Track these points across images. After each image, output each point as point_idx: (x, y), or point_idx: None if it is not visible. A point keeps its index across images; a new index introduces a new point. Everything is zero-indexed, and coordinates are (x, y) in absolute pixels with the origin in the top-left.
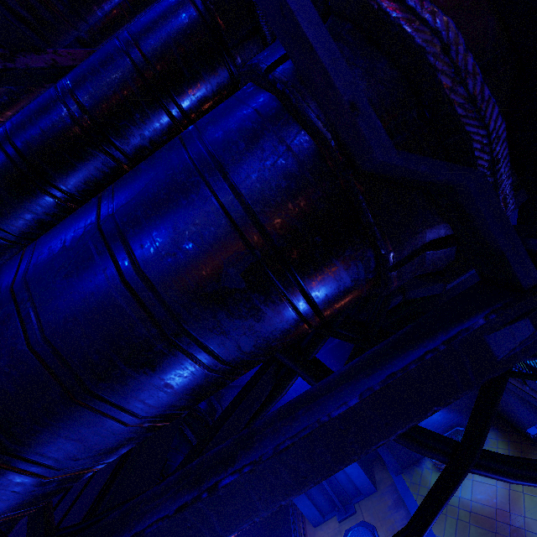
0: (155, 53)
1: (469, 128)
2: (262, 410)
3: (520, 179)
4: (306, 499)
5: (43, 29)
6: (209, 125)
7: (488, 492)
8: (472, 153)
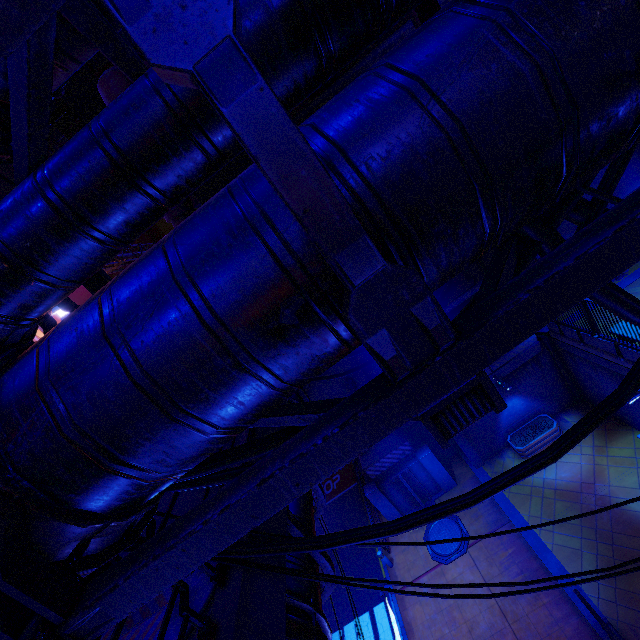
0: None
1: None
2: None
3: None
4: (385, 500)
5: None
6: None
7: (573, 469)
8: None
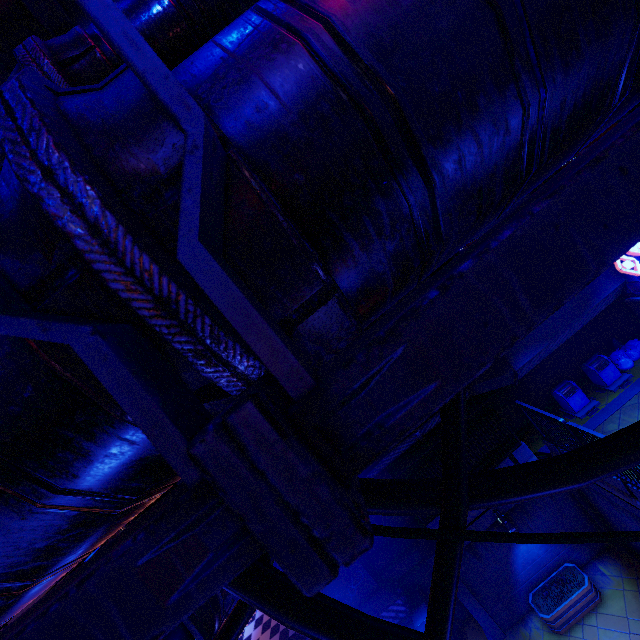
0: None
1: (98, 266)
2: None
3: None
4: None
5: None
6: None
7: None
8: (118, 296)
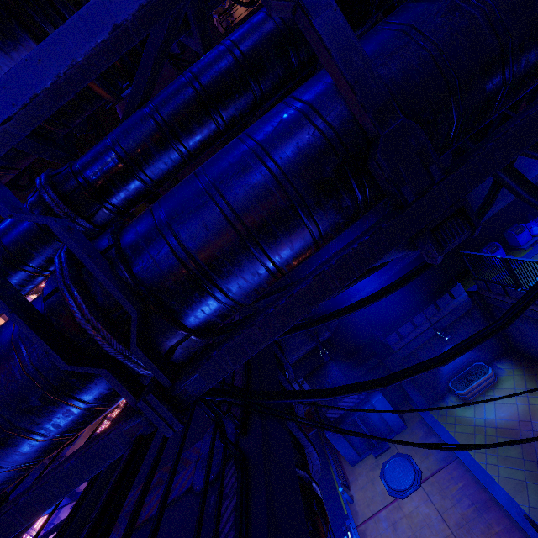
0: None
1: None
2: None
3: None
4: (344, 441)
5: None
6: None
7: (510, 410)
8: None
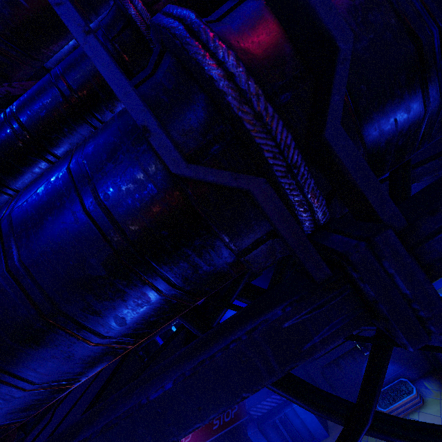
0: (76, 82)
1: (258, 140)
2: None
3: (328, 179)
4: (265, 441)
5: (2, 69)
6: (91, 139)
7: None
8: (267, 161)
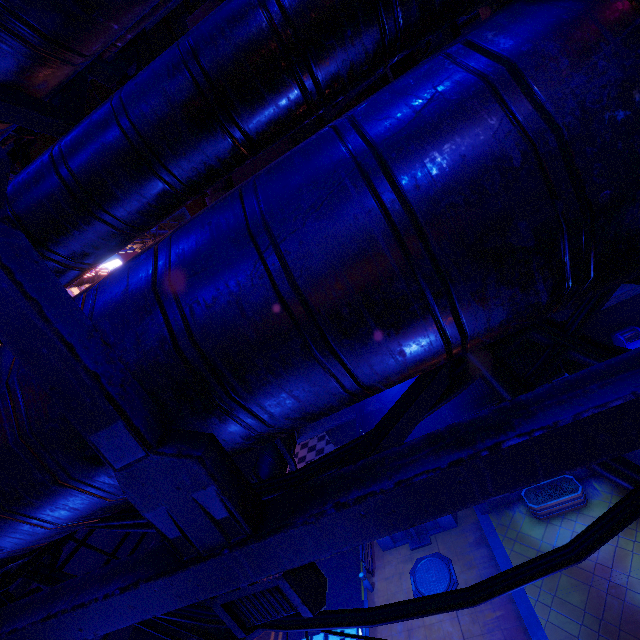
0: None
1: None
2: (432, 407)
3: None
4: None
5: None
6: (500, 37)
7: None
8: None
